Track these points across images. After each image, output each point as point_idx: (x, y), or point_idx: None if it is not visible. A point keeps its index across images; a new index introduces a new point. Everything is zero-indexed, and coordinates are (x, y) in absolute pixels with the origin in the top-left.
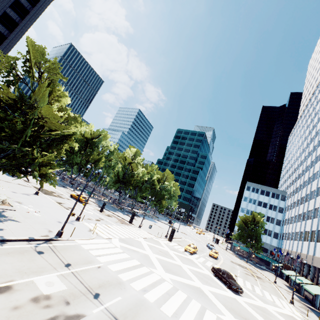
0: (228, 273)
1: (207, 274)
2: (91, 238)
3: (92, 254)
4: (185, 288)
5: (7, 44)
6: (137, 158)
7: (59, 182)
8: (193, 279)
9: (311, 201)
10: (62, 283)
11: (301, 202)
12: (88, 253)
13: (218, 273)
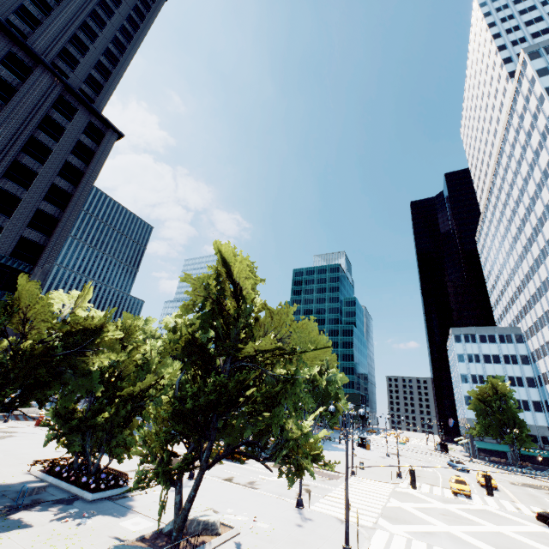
0: None
1: (543, 532)
2: (369, 538)
3: None
4: None
5: (62, 229)
6: None
7: None
8: None
9: None
10: None
11: None
12: None
13: None
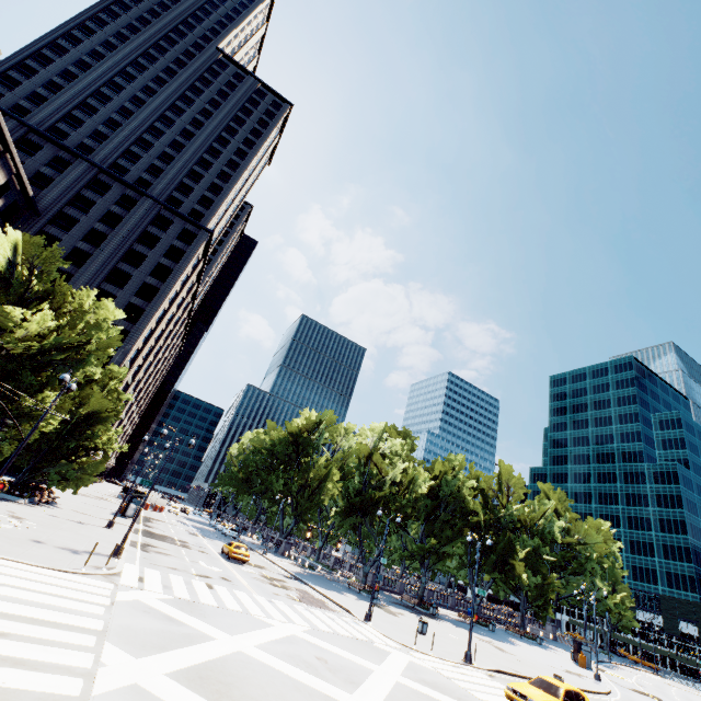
0: None
1: None
2: (56, 568)
3: None
4: None
5: (146, 317)
6: (390, 443)
7: (252, 544)
8: None
9: None
10: None
11: None
12: None
13: None
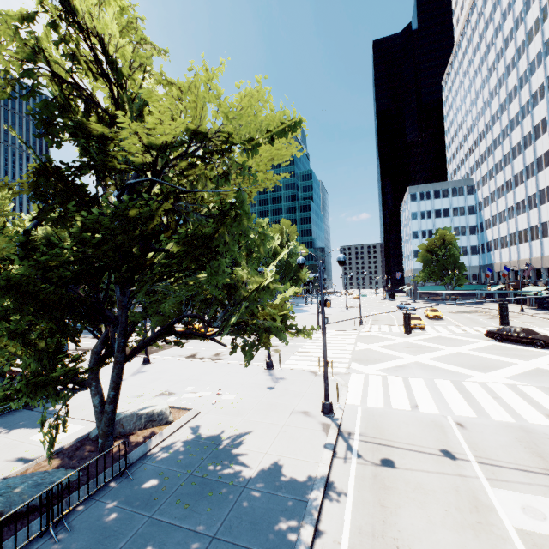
0: (524, 329)
1: (492, 345)
2: (346, 385)
3: (405, 410)
4: (541, 380)
5: None
6: None
7: None
8: (508, 361)
9: (543, 173)
10: (530, 495)
11: (517, 183)
12: (400, 411)
13: (507, 336)
